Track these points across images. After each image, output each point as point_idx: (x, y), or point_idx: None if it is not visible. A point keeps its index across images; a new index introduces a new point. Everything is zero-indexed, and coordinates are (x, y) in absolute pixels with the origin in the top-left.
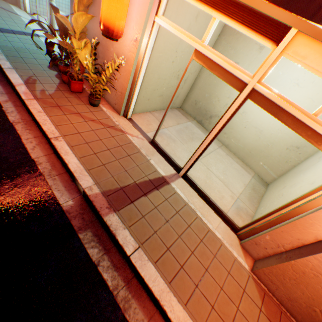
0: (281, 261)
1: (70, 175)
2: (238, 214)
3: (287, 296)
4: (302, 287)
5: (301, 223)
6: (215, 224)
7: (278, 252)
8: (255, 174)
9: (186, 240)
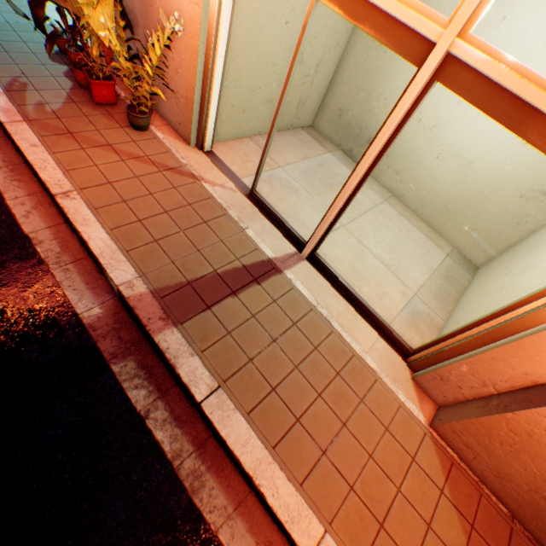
0: (487, 412)
1: (95, 262)
2: (412, 324)
3: (493, 471)
4: (524, 459)
5: (534, 343)
6: (366, 344)
7: (484, 395)
8: (454, 249)
9: (309, 374)
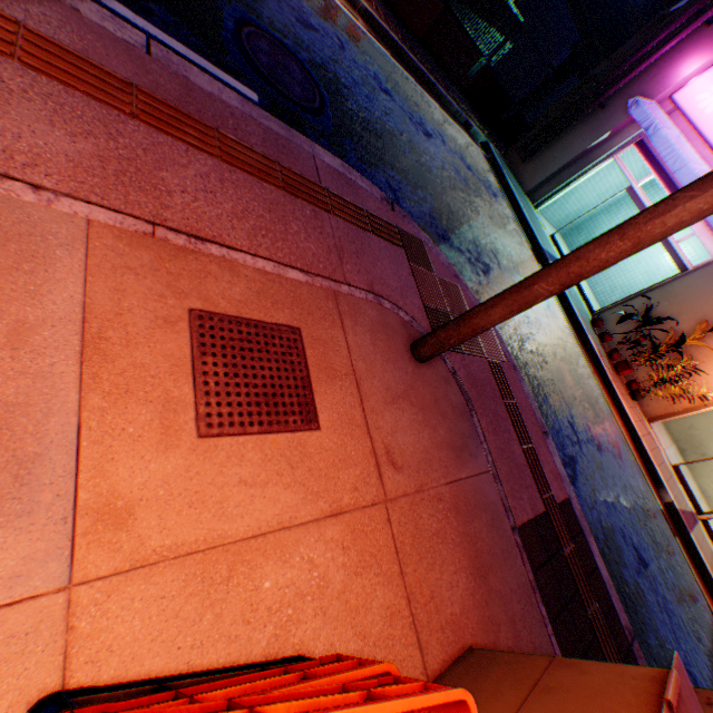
0: None
1: (649, 478)
2: None
3: None
4: None
5: None
6: None
7: None
8: None
9: None
